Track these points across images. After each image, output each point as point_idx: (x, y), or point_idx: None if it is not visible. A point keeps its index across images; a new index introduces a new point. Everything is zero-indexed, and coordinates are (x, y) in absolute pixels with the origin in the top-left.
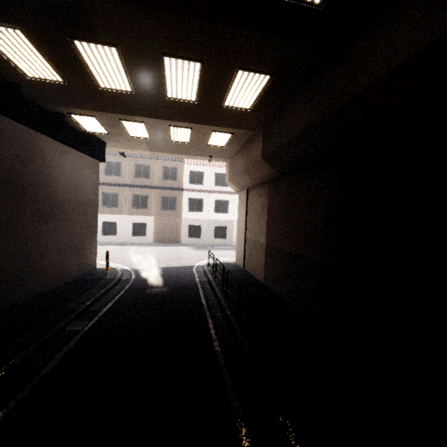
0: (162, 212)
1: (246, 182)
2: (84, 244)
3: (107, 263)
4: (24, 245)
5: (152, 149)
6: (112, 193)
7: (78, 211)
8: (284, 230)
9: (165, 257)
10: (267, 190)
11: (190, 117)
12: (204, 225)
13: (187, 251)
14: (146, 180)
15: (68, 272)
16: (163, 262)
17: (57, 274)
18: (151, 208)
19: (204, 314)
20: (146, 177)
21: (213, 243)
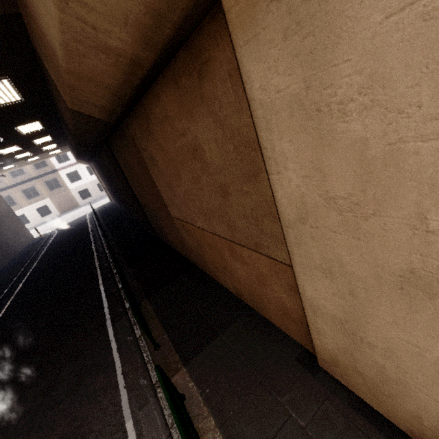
0: (52, 192)
1: (84, 163)
2: (21, 229)
3: (38, 233)
4: (0, 237)
5: (20, 167)
6: (4, 197)
7: (6, 216)
8: (104, 182)
9: (71, 217)
10: (93, 166)
11: (33, 156)
12: (89, 187)
13: (84, 209)
14: (24, 176)
15: (23, 242)
16: (70, 220)
17: (20, 244)
18: (43, 193)
19: (88, 225)
20: (22, 174)
21: (102, 195)
